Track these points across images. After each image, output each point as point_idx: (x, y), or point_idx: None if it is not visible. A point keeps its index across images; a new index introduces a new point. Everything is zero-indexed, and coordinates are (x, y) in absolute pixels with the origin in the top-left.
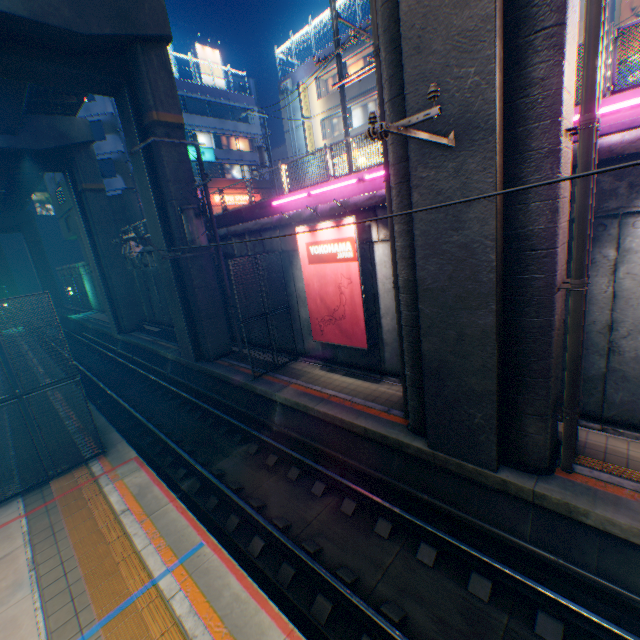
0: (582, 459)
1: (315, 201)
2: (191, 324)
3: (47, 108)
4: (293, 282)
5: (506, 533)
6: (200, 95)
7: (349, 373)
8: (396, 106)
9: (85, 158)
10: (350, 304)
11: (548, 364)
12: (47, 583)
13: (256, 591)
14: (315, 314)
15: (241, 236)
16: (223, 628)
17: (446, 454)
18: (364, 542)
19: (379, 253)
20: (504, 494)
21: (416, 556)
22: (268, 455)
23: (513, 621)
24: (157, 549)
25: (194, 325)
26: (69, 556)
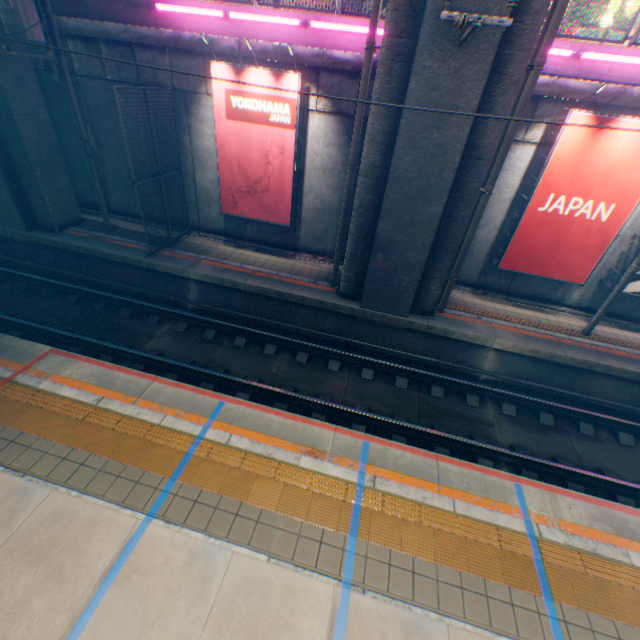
0: (445, 305)
1: (232, 29)
2: (10, 174)
3: None
4: (189, 137)
5: (408, 353)
6: None
7: (260, 250)
8: None
9: None
10: (278, 178)
11: (457, 245)
12: (65, 478)
13: (296, 417)
14: (229, 183)
15: (90, 42)
16: (288, 443)
17: (373, 310)
18: (324, 377)
19: (314, 126)
20: (408, 331)
21: (361, 377)
22: (202, 331)
23: (421, 394)
24: (179, 418)
25: (15, 176)
26: (68, 452)
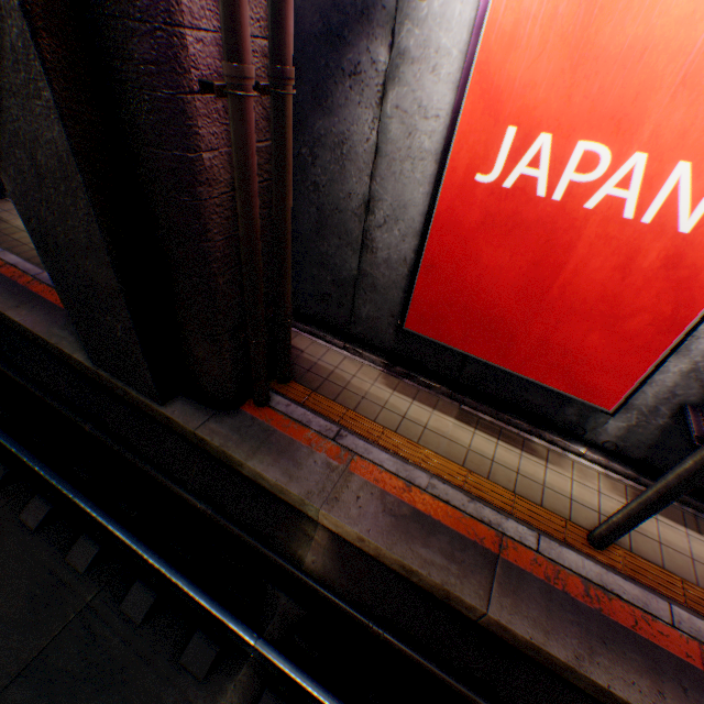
0: (292, 388)
1: None
2: None
3: None
4: None
5: (166, 479)
6: None
7: None
8: None
9: None
10: None
11: (205, 253)
12: None
13: None
14: None
15: None
16: None
17: (113, 376)
18: None
19: None
20: (177, 432)
21: (21, 516)
22: None
23: (103, 596)
24: None
25: None
26: None
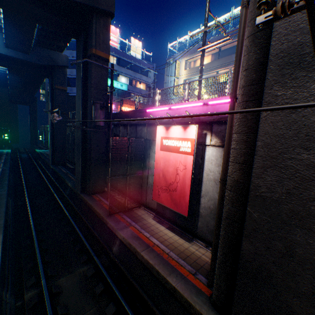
0: None
1: (172, 113)
2: (84, 169)
3: (48, 45)
4: (148, 159)
5: None
6: (127, 59)
7: (171, 227)
8: (257, 38)
9: (61, 73)
10: (181, 182)
11: None
12: None
13: None
14: (157, 182)
15: (125, 126)
16: None
17: None
18: None
19: (209, 153)
20: None
21: None
22: (98, 282)
23: None
24: None
25: (86, 170)
26: None
